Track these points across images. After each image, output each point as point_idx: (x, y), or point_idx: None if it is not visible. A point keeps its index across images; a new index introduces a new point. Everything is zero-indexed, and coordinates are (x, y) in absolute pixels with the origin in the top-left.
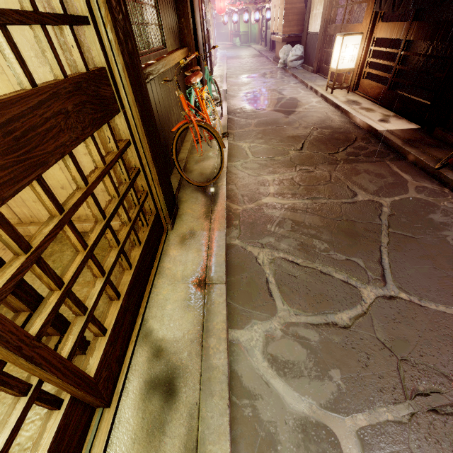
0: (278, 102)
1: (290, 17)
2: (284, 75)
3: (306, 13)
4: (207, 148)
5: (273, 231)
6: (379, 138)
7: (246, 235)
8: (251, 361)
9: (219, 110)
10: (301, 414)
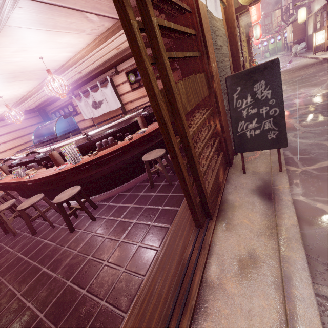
0: (287, 66)
1: (296, 32)
2: (294, 58)
3: (306, 28)
4: None
5: None
6: (325, 60)
7: None
8: None
9: None
10: None
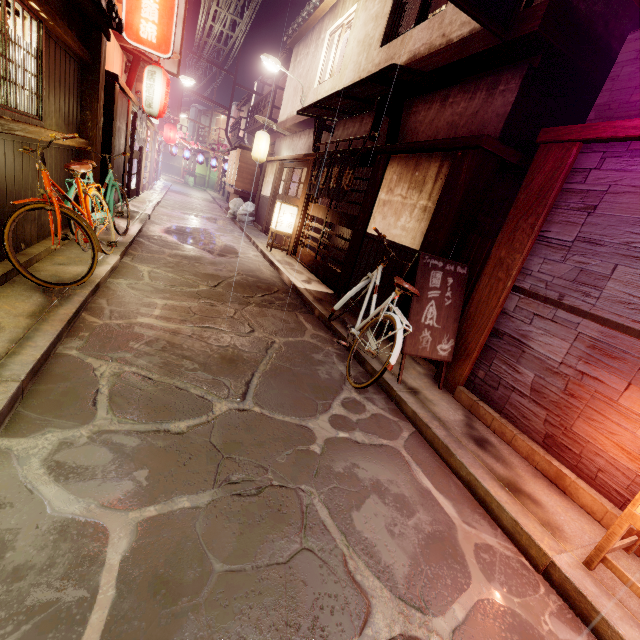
0: (211, 244)
1: (244, 174)
2: (231, 225)
3: (261, 178)
4: (82, 255)
5: (135, 348)
6: (298, 294)
7: (93, 347)
8: (19, 469)
9: (125, 228)
10: (69, 515)
